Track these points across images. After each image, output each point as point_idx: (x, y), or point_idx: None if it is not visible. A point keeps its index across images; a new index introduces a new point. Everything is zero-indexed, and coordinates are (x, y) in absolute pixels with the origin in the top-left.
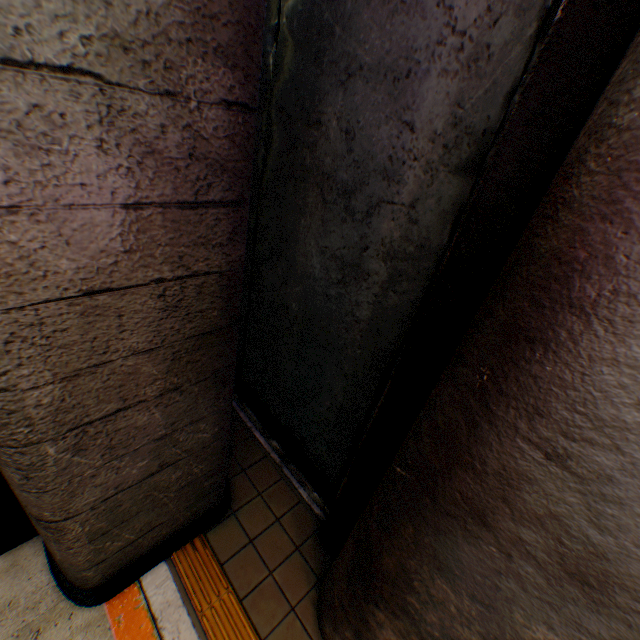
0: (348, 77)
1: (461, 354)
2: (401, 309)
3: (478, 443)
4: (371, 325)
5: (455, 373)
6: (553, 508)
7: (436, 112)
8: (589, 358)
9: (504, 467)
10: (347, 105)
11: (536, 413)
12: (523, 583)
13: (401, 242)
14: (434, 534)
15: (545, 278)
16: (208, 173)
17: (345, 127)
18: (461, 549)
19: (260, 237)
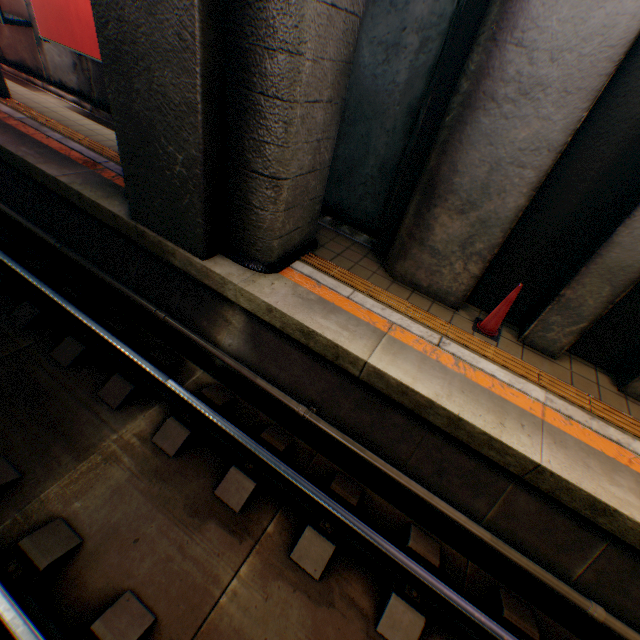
0: None
1: (480, 33)
2: (427, 65)
3: (491, 61)
4: (407, 85)
5: (478, 43)
6: (517, 70)
7: None
8: None
9: (501, 65)
10: None
11: (513, 30)
12: (506, 117)
13: (428, 18)
14: (469, 128)
15: None
16: None
17: None
18: (481, 124)
19: None
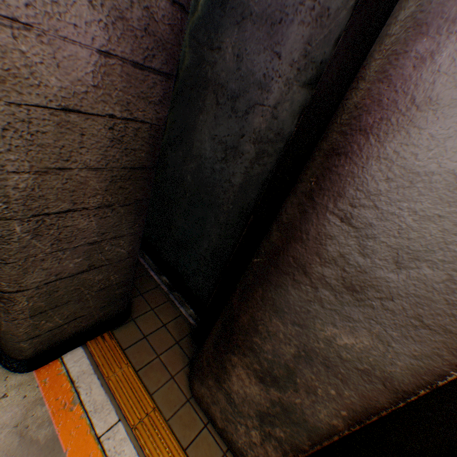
0: (242, 19)
1: (300, 178)
2: (262, 176)
3: (305, 223)
4: (241, 188)
5: (295, 189)
6: (342, 251)
7: (295, 47)
8: (366, 158)
9: (318, 233)
10: (240, 38)
11: (338, 196)
12: (322, 303)
13: (266, 131)
14: (275, 289)
15: (349, 119)
16: (154, 47)
17: (237, 53)
18: (290, 294)
19: (168, 129)
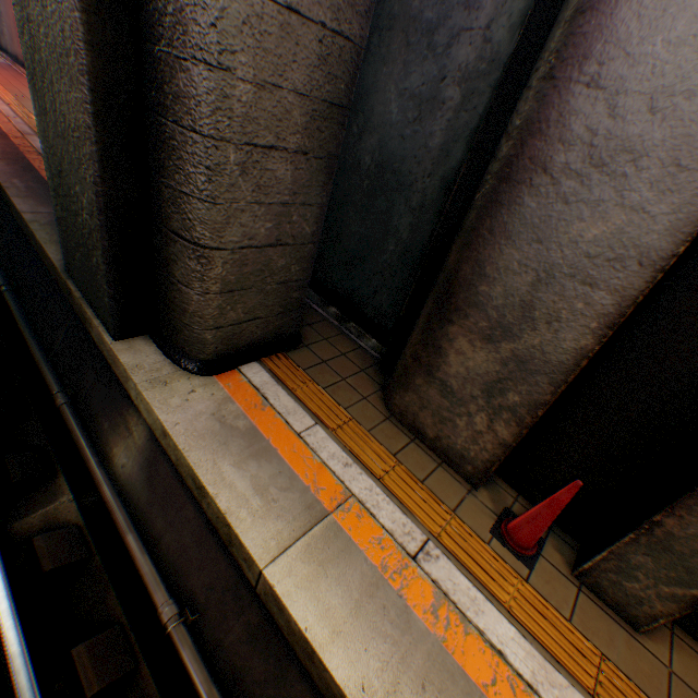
0: None
1: (534, 71)
2: (470, 125)
3: (545, 110)
4: (442, 151)
5: (529, 84)
6: (588, 124)
7: None
8: (615, 3)
9: (560, 115)
10: None
11: (583, 60)
12: (566, 200)
13: (475, 64)
14: (506, 211)
15: None
16: None
17: None
18: (526, 207)
19: None
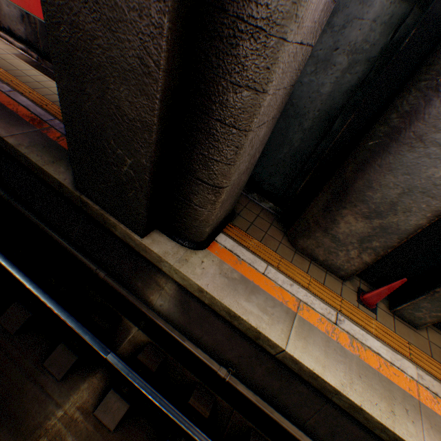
0: None
1: (421, 79)
2: (351, 84)
3: (429, 108)
4: (329, 96)
5: (418, 87)
6: None
7: None
8: None
9: (438, 113)
10: None
11: None
12: (429, 156)
13: (361, 44)
14: (392, 157)
15: None
16: None
17: None
18: (404, 157)
19: None
